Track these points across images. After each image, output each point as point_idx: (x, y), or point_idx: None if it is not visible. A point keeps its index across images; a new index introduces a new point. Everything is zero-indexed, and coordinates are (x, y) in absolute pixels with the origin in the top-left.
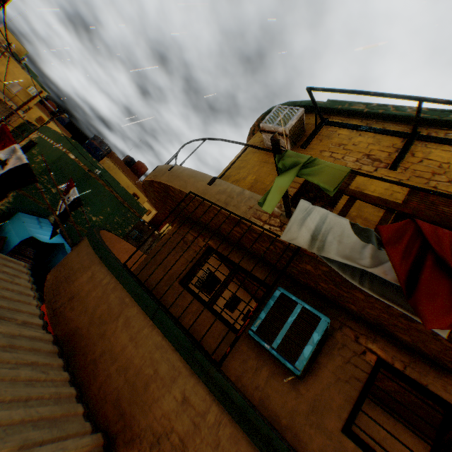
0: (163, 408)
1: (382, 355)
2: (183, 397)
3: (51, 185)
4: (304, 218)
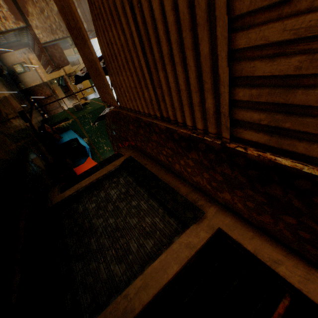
0: None
1: None
2: None
3: (91, 120)
4: None
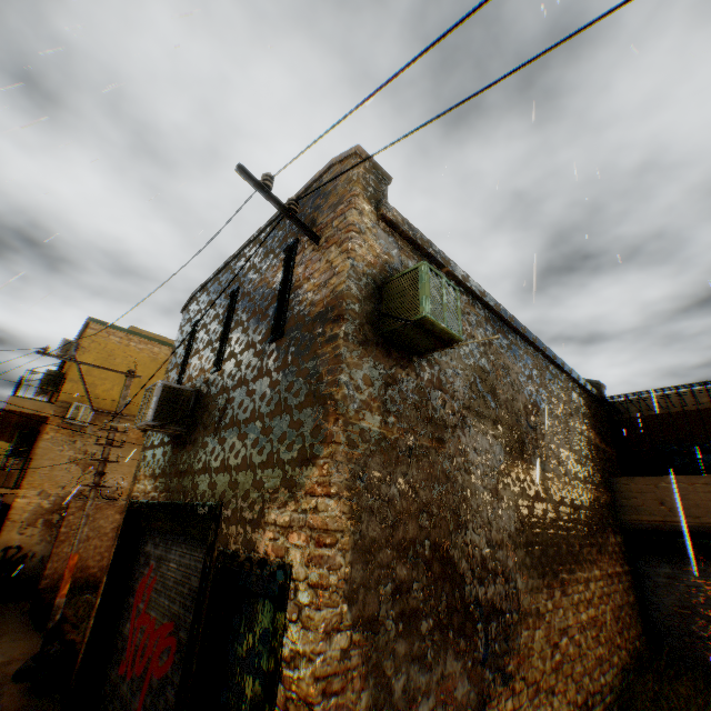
0: None
1: None
2: None
3: None
4: None
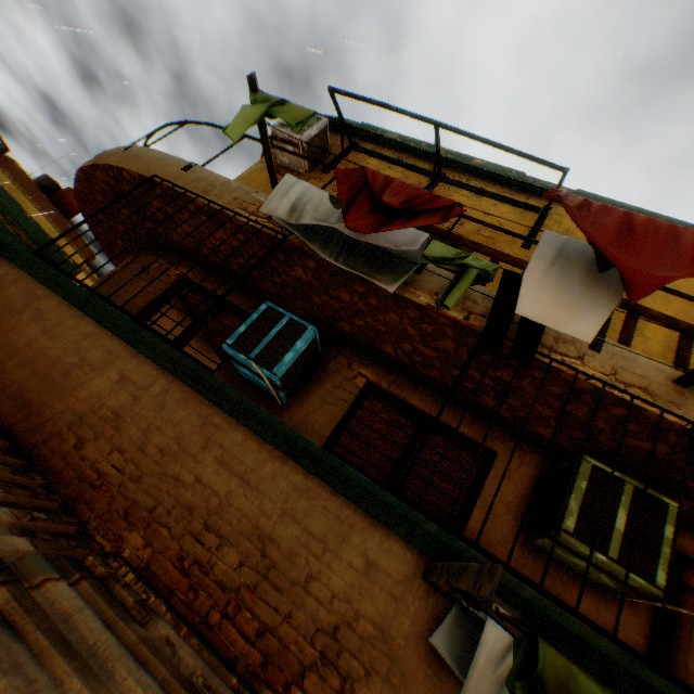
0: (92, 391)
1: (372, 378)
2: (122, 377)
3: None
4: (287, 191)
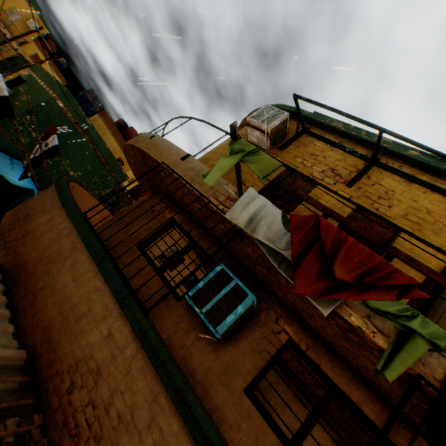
0: (88, 340)
1: (293, 337)
2: (108, 333)
3: (33, 128)
4: (248, 203)
